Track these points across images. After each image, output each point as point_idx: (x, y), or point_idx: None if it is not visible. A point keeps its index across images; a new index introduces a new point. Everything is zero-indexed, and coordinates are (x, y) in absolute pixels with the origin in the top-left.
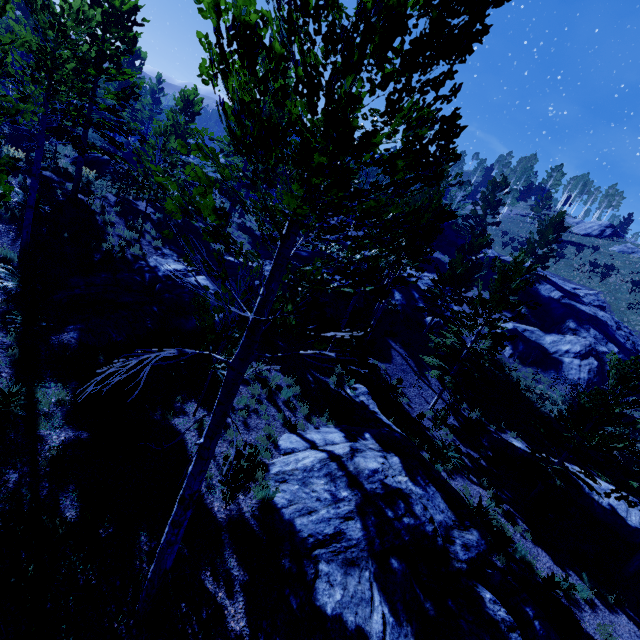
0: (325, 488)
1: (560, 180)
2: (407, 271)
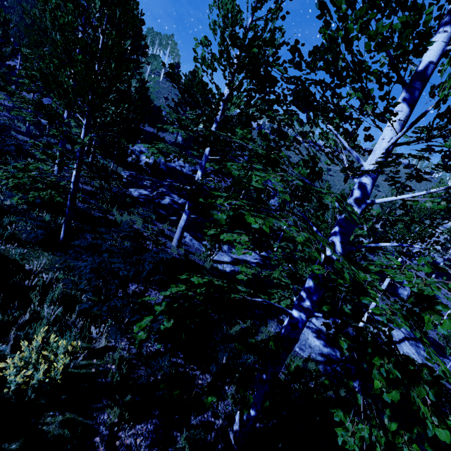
0: (423, 351)
1: (174, 48)
2: (172, 162)
